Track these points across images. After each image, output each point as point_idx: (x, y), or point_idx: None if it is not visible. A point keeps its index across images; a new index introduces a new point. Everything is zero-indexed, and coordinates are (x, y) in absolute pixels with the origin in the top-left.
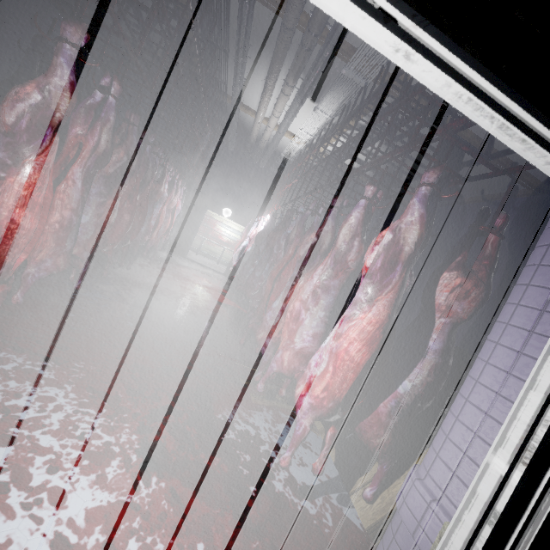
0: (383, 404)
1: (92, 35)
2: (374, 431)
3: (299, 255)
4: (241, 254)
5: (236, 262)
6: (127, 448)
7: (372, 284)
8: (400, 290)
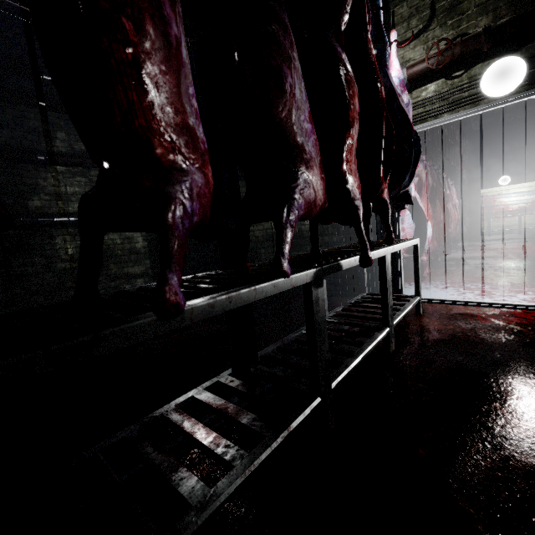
0: None
1: None
2: None
3: None
4: None
5: None
6: (531, 290)
7: None
8: None
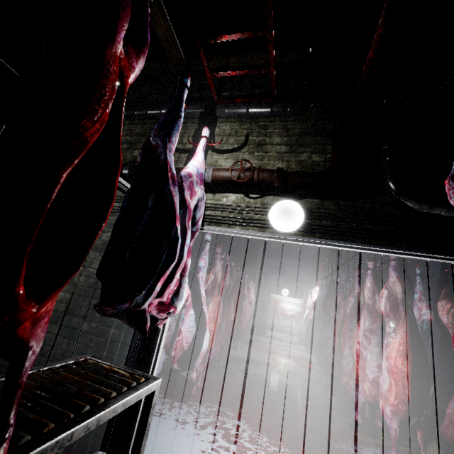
0: (446, 406)
1: (217, 241)
2: (451, 431)
3: (347, 313)
4: (307, 322)
5: (305, 330)
6: None
7: (390, 320)
8: (408, 320)
